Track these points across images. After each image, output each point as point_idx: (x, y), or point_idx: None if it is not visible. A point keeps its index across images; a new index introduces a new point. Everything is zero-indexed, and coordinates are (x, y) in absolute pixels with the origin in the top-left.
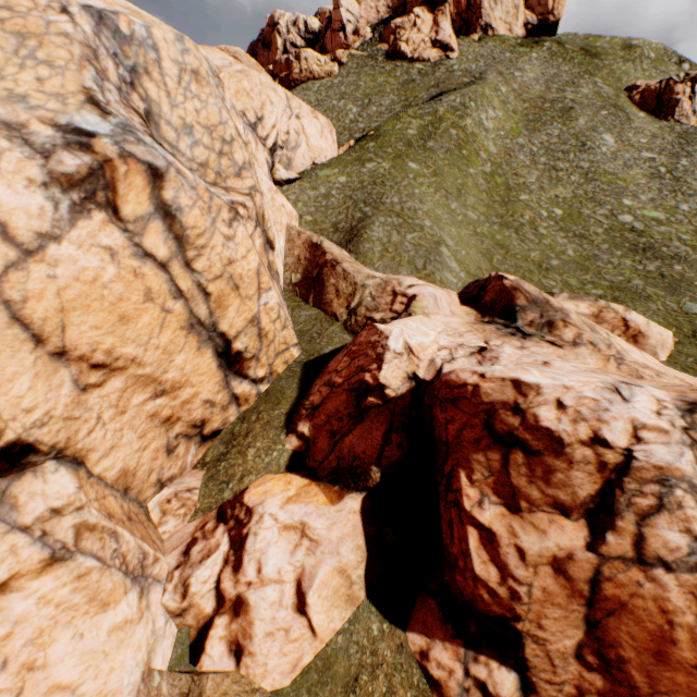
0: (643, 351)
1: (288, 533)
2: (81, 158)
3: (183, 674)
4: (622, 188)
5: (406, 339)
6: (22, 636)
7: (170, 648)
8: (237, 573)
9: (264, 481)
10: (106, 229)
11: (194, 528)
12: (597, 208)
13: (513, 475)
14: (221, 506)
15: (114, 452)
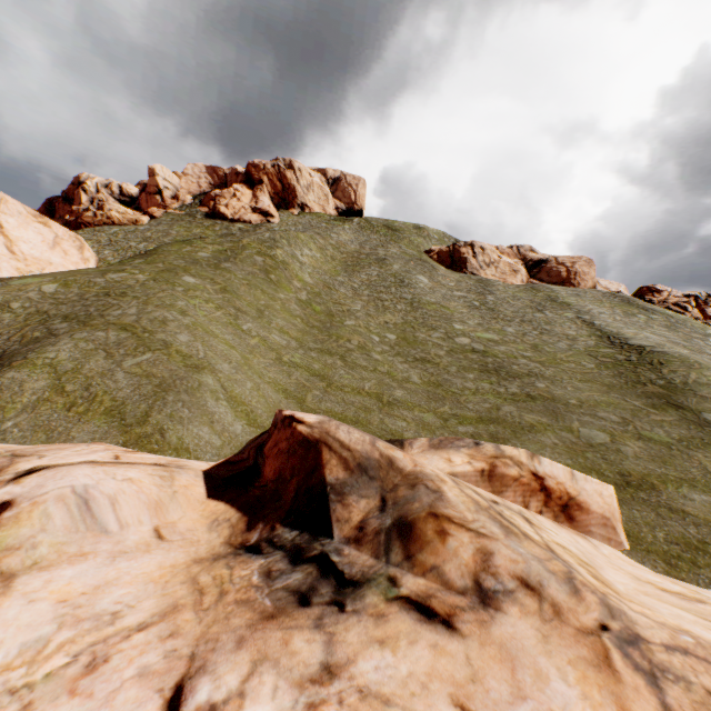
0: (589, 535)
1: None
2: None
3: None
4: (449, 315)
5: None
6: None
7: None
8: None
9: None
10: None
11: None
12: (431, 331)
13: None
14: None
15: None
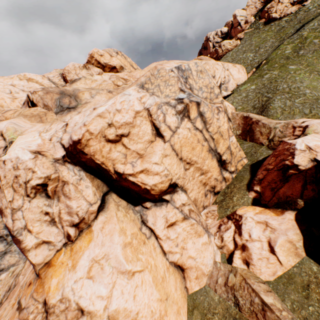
0: None
1: (259, 224)
2: (181, 105)
3: (227, 264)
4: None
5: (306, 143)
6: (180, 238)
7: (219, 258)
8: (240, 236)
9: (242, 208)
10: (187, 123)
11: (218, 222)
12: None
13: None
14: (227, 216)
15: (192, 191)
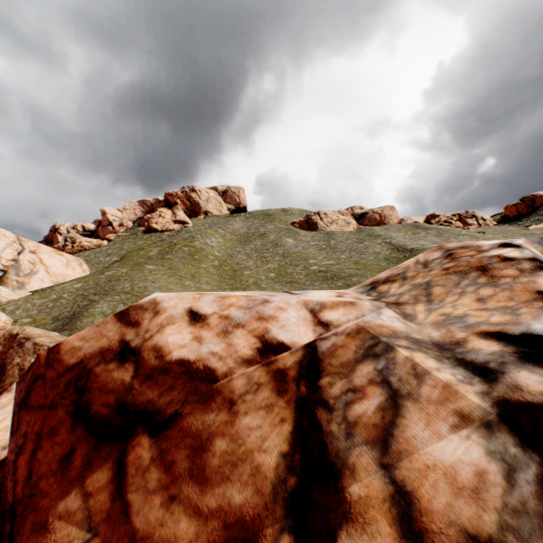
0: None
1: None
2: None
3: None
4: (306, 256)
5: None
6: None
7: None
8: None
9: None
10: None
11: None
12: (296, 267)
13: (136, 504)
14: None
15: None
